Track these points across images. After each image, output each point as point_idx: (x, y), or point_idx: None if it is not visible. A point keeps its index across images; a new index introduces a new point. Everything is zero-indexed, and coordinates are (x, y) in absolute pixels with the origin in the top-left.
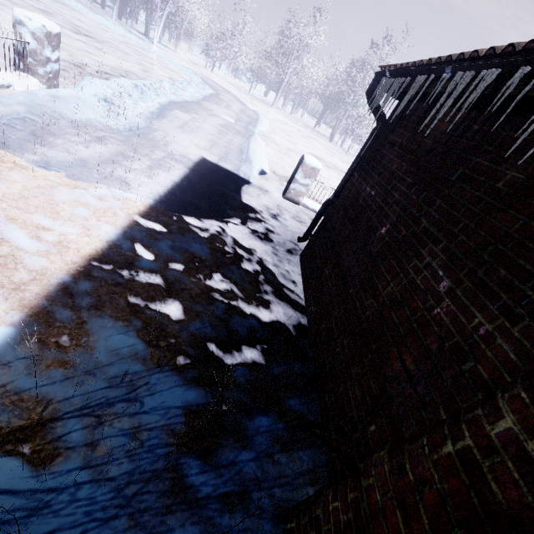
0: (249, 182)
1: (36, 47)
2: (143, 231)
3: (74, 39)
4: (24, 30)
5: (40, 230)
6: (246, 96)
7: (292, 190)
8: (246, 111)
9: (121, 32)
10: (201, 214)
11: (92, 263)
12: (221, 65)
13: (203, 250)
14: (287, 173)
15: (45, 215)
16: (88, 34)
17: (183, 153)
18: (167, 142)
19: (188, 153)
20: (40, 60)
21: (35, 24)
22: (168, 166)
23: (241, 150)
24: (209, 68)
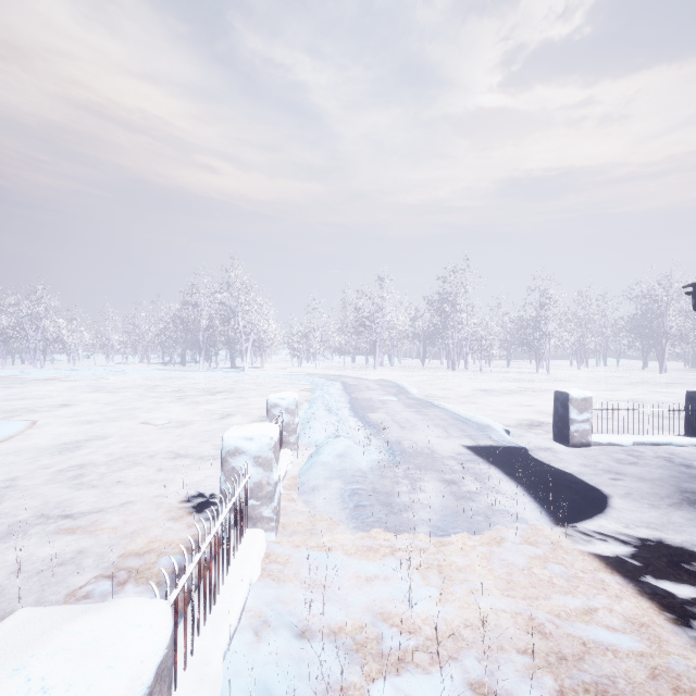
0: (524, 447)
1: (289, 420)
2: (621, 560)
3: (218, 400)
4: (278, 410)
5: (591, 616)
6: (348, 371)
7: (574, 433)
8: (381, 383)
9: (221, 376)
10: (591, 508)
11: (694, 634)
12: (296, 358)
13: (690, 552)
14: (509, 420)
15: (557, 593)
16: (216, 390)
17: (452, 450)
18: (427, 448)
19: (452, 448)
20: (292, 429)
21: (288, 401)
22: (480, 471)
23: (460, 420)
24: (299, 365)
